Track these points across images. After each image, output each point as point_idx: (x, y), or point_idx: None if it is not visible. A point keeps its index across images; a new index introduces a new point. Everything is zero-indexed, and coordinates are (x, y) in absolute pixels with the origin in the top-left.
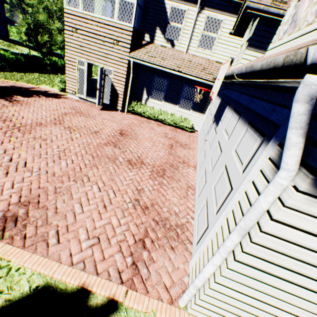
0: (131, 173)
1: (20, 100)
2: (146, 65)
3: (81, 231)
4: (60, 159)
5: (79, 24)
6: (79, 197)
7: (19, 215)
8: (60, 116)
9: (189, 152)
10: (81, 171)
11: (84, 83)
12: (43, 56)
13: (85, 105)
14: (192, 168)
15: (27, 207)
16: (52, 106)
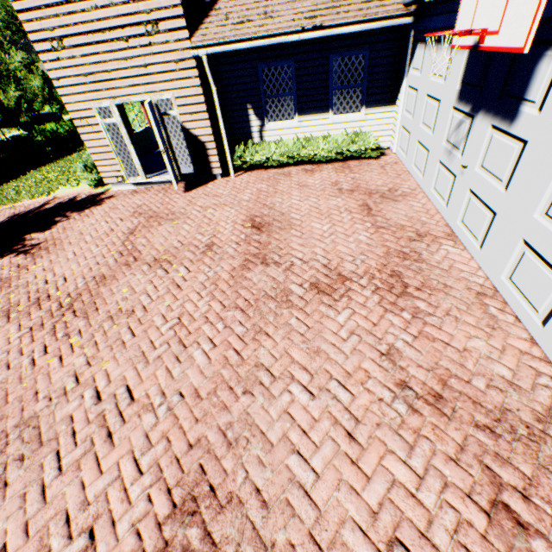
0: (339, 316)
1: (40, 242)
2: (237, 50)
3: (349, 537)
4: (184, 347)
5: (59, 23)
6: (284, 435)
7: (195, 549)
8: (125, 243)
9: (411, 206)
10: (242, 358)
11: (131, 152)
12: (29, 131)
13: (154, 195)
14: (447, 241)
15: (198, 518)
16: (99, 228)
